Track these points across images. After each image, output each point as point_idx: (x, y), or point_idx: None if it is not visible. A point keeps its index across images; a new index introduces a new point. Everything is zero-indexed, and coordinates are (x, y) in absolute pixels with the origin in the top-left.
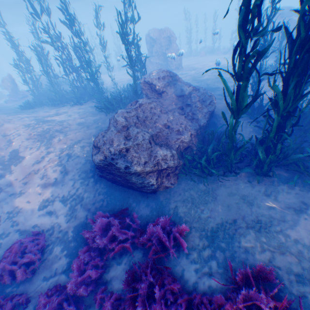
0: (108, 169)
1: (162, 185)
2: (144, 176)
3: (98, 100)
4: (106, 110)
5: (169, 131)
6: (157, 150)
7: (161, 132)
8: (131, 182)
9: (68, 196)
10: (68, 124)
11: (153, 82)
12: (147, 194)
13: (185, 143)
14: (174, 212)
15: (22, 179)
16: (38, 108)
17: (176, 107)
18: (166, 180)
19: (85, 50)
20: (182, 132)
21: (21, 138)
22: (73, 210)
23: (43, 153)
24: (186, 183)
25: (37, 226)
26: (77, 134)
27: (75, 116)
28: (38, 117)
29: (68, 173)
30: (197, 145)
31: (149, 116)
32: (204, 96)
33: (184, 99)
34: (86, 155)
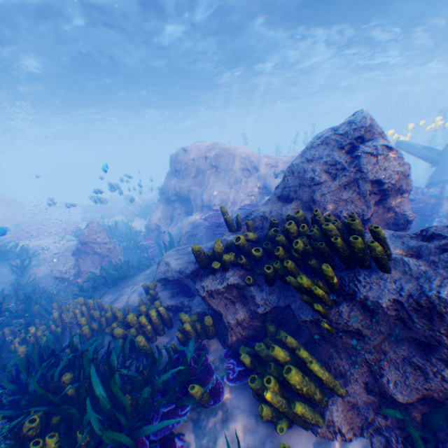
0: None
1: None
2: None
3: None
4: None
5: None
6: None
7: None
8: None
9: None
10: None
11: None
12: None
13: None
14: None
15: None
16: None
17: None
18: None
19: None
20: None
21: None
22: None
23: None
24: None
25: None
26: None
27: None
28: None
29: None
30: None
31: None
32: None
33: None
34: None
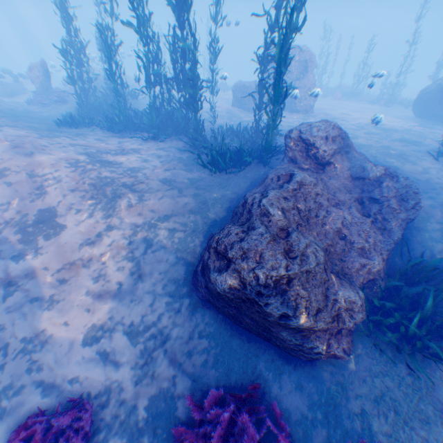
0: (237, 304)
1: (329, 351)
2: (307, 336)
3: (194, 143)
4: (213, 166)
5: (344, 246)
6: (337, 289)
7: (331, 245)
8: (276, 338)
9: (140, 327)
10: (145, 177)
11: (317, 143)
12: (297, 362)
13: (370, 274)
14: (364, 428)
15: (56, 272)
16: (85, 129)
17: (351, 198)
18: (336, 342)
19: (195, 55)
20: (368, 253)
21: (62, 188)
22: (148, 359)
23: (100, 226)
24: (373, 357)
25: (77, 381)
26: (162, 202)
27: (154, 163)
28: (89, 149)
29: (143, 278)
30: (387, 279)
31: (312, 209)
32: (404, 190)
33: (366, 186)
34: (178, 247)
